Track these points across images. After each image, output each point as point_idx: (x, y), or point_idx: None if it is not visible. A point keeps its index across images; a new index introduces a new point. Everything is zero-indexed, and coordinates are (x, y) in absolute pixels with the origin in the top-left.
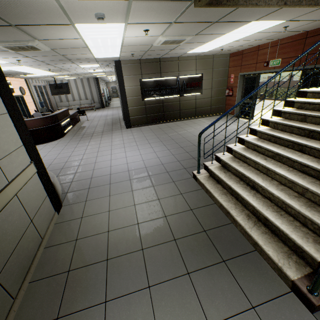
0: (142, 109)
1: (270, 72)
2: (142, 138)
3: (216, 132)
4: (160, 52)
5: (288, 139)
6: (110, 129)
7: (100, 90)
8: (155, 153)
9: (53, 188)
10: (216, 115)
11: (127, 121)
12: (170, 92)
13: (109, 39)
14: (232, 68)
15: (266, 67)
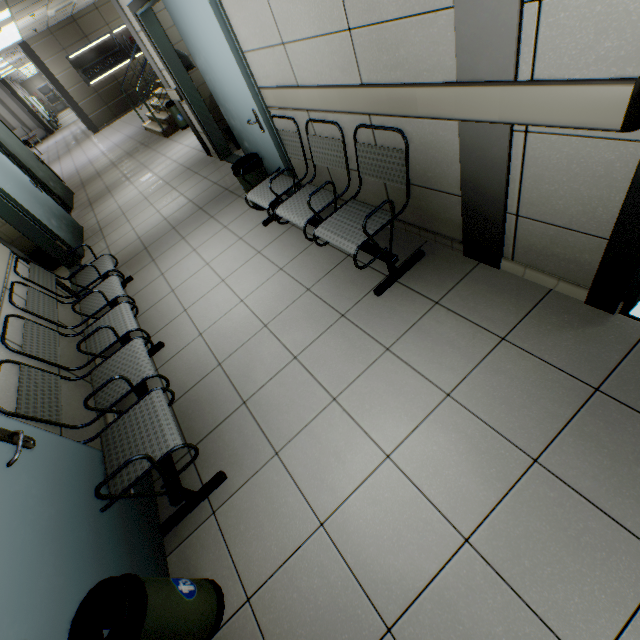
0: (97, 100)
1: None
2: (112, 132)
3: None
4: (64, 13)
5: None
6: (77, 145)
7: (24, 102)
8: (123, 134)
9: (51, 169)
10: None
11: (90, 124)
12: (116, 60)
13: (6, 34)
14: None
15: None
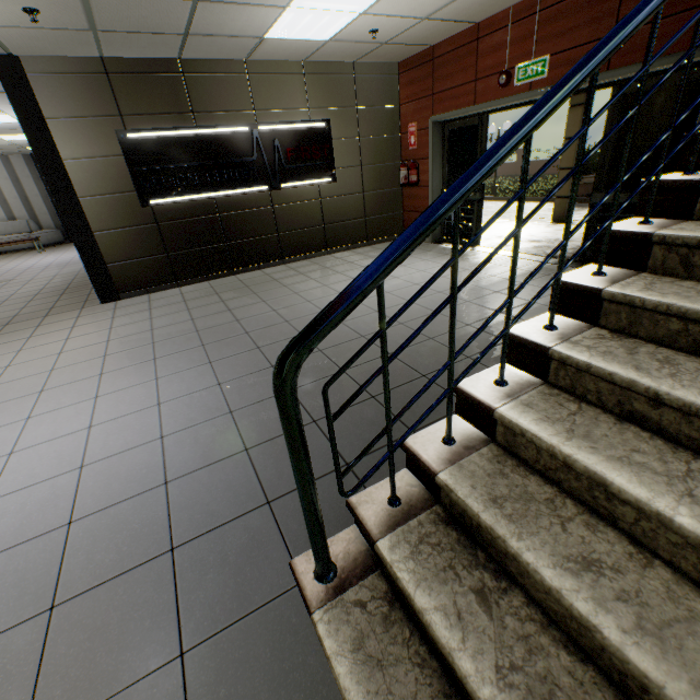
0: (150, 236)
1: (516, 105)
2: (136, 339)
3: (389, 293)
4: (155, 13)
5: None
6: (43, 311)
7: None
8: (157, 410)
9: None
10: (383, 240)
11: (100, 279)
12: (237, 176)
13: None
14: (409, 105)
15: (506, 87)
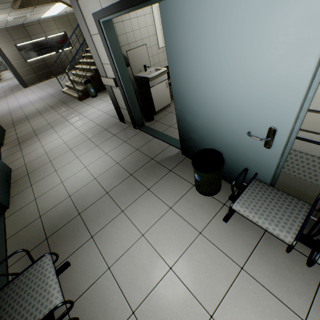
0: (30, 70)
1: None
2: (38, 89)
3: None
4: (18, 21)
5: (84, 61)
6: (11, 93)
7: None
8: (46, 92)
9: None
10: None
11: (23, 82)
12: (46, 51)
13: None
14: None
15: None
